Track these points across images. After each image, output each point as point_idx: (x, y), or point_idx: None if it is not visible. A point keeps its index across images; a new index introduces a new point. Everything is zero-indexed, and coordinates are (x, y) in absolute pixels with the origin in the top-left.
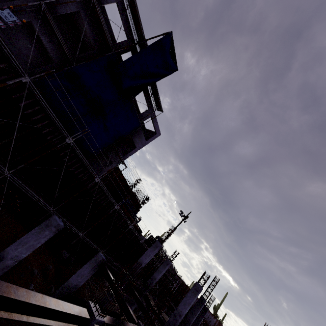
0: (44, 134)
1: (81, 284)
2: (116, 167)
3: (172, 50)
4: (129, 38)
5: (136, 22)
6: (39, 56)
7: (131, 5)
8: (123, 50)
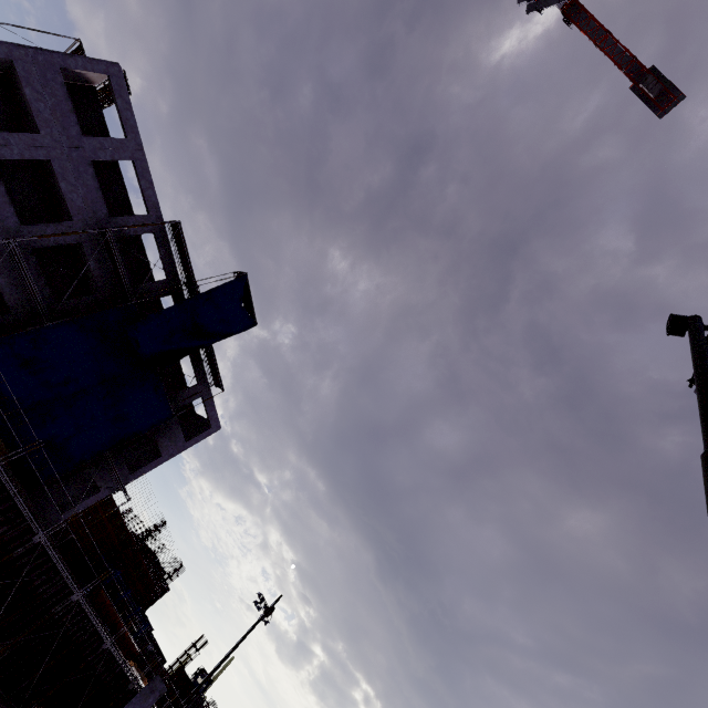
0: None
1: None
2: (107, 498)
3: (248, 295)
4: (171, 277)
5: (185, 259)
6: None
7: (177, 239)
8: (155, 294)
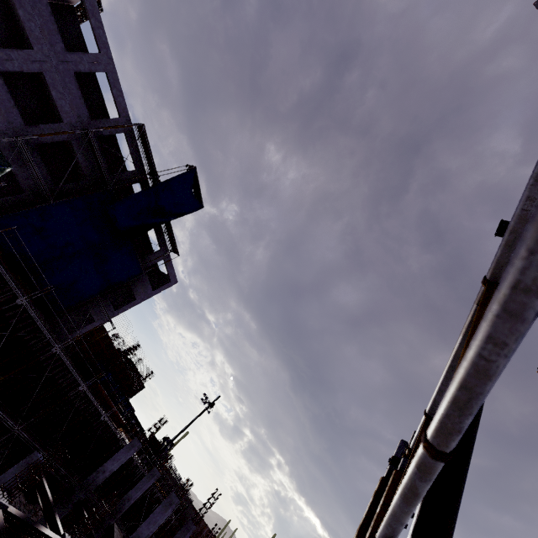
0: None
1: None
2: (100, 326)
3: (197, 184)
4: (138, 169)
5: (148, 155)
6: (5, 176)
7: (142, 138)
8: (127, 182)
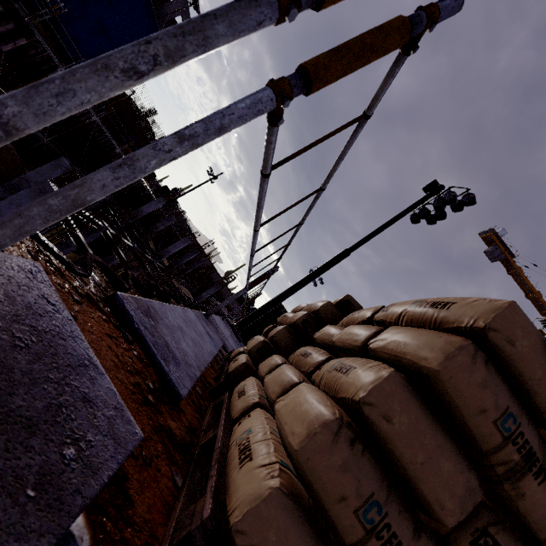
0: (24, 46)
1: None
2: None
3: None
4: None
5: None
6: None
7: None
8: None
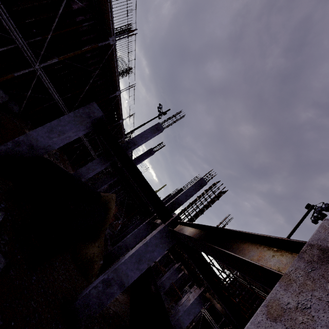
0: None
1: (55, 148)
2: None
3: None
4: None
5: None
6: None
7: None
8: None
